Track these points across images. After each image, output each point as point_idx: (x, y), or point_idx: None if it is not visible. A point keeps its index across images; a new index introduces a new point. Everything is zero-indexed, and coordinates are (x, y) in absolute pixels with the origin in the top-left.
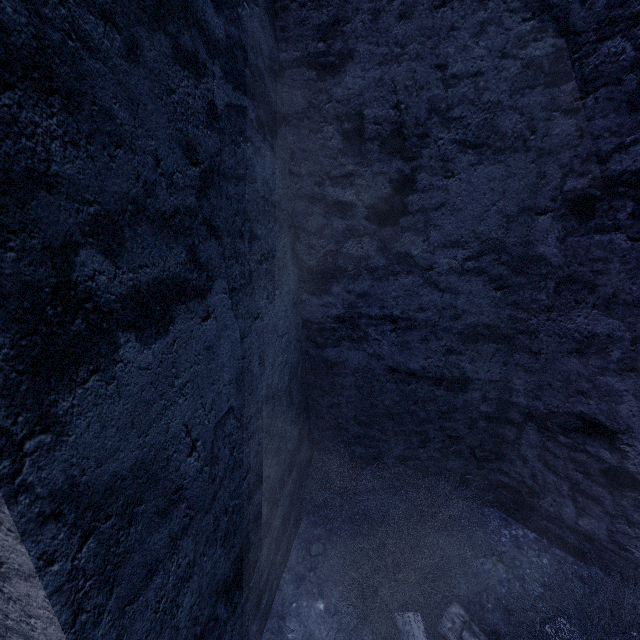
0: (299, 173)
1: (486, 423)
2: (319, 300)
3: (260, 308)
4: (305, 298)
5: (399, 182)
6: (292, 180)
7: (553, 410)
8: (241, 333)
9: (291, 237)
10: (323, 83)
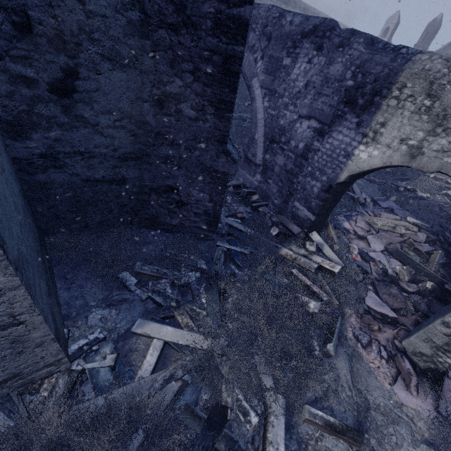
0: None
1: (136, 196)
2: (23, 144)
3: (2, 163)
4: (10, 143)
5: (68, 71)
6: None
7: (160, 185)
8: (5, 183)
9: None
10: None
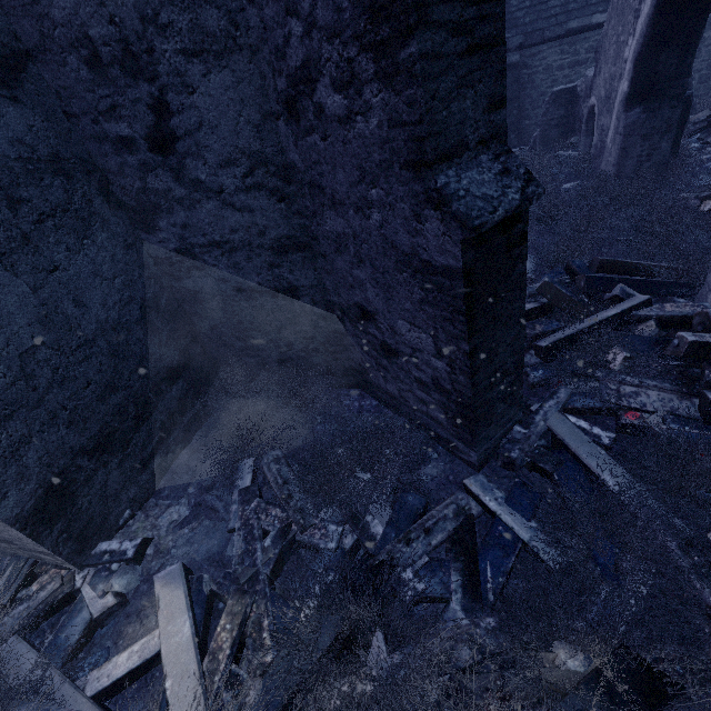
0: (74, 113)
1: (324, 322)
2: (156, 237)
3: (58, 261)
4: (145, 237)
5: (156, 107)
6: (73, 122)
7: (348, 304)
8: (31, 286)
9: (98, 182)
10: (39, 6)
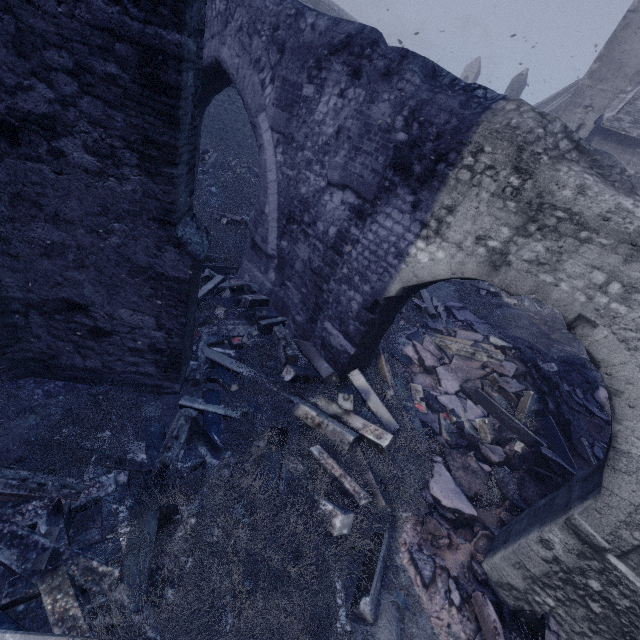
0: None
1: None
2: None
3: None
4: None
5: None
6: None
7: (45, 299)
8: None
9: None
10: None
